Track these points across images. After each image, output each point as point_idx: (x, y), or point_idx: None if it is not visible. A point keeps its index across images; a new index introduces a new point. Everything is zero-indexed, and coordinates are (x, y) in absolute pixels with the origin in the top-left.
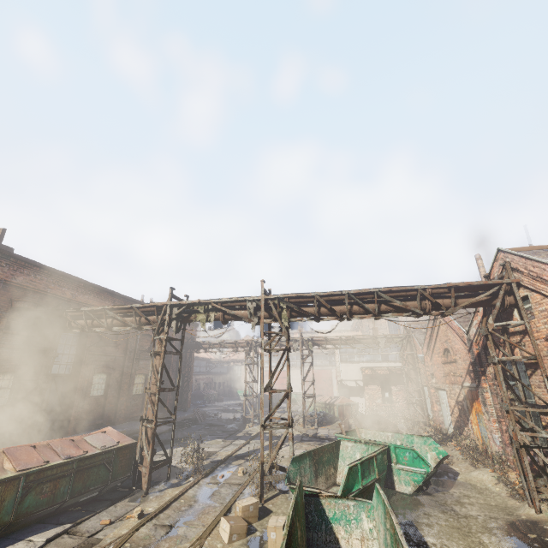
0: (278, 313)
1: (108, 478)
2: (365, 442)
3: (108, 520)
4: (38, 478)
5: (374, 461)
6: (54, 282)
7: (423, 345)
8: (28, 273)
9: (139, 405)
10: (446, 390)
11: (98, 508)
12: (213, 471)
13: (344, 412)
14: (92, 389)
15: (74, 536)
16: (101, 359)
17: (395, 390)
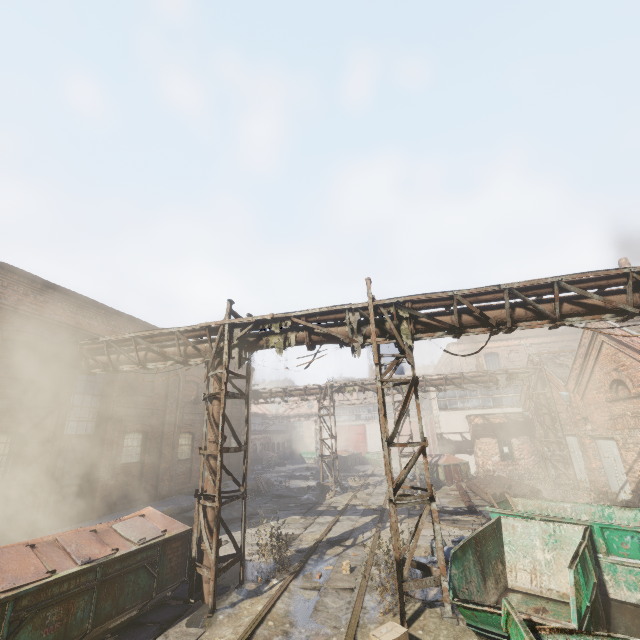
0: (396, 327)
1: (152, 588)
2: (542, 519)
3: None
4: (37, 601)
5: (587, 555)
6: (63, 307)
7: (568, 379)
8: (25, 292)
9: (187, 473)
10: (616, 439)
11: None
12: (303, 566)
13: (452, 474)
14: (124, 453)
15: None
16: (134, 413)
17: (517, 444)
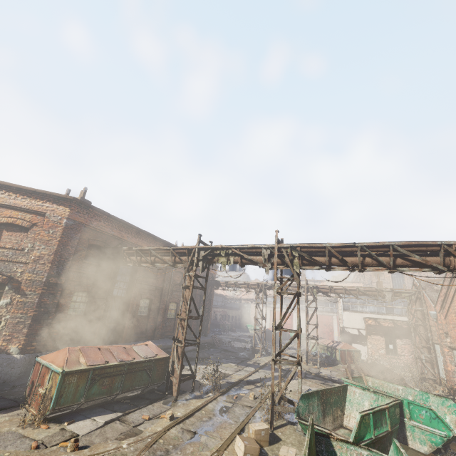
0: (290, 261)
1: (148, 381)
2: (374, 391)
3: (147, 416)
4: (101, 373)
5: (386, 413)
6: (116, 227)
7: (436, 302)
8: (100, 220)
9: (172, 326)
10: None
11: (140, 404)
12: (228, 391)
13: (346, 357)
14: (139, 310)
15: (124, 423)
16: (146, 287)
17: (400, 344)
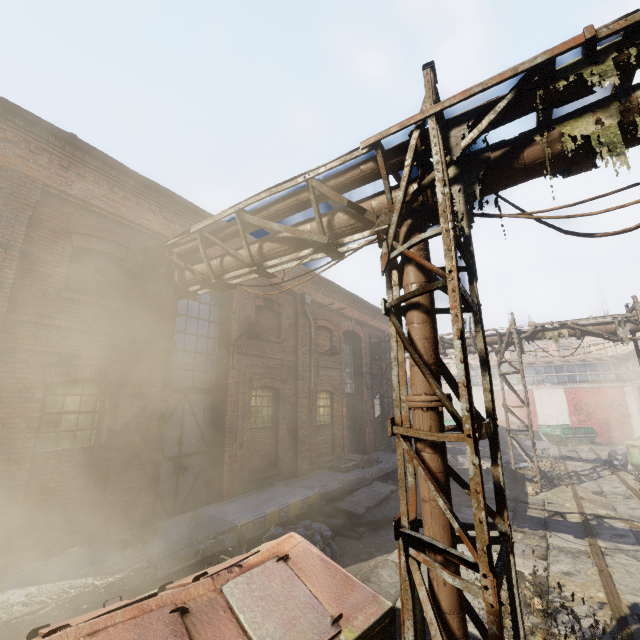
0: None
1: None
2: None
3: None
4: None
5: None
6: (153, 210)
7: None
8: (96, 180)
9: (329, 442)
10: None
11: None
12: None
13: None
14: (253, 415)
15: None
16: (259, 363)
17: None
